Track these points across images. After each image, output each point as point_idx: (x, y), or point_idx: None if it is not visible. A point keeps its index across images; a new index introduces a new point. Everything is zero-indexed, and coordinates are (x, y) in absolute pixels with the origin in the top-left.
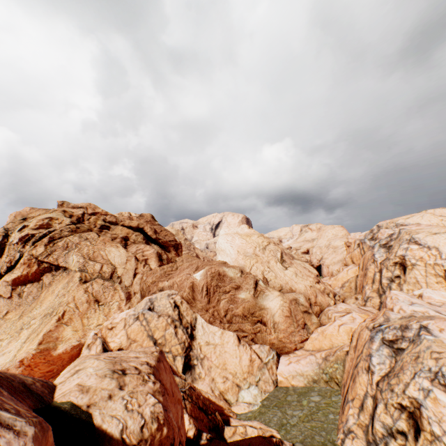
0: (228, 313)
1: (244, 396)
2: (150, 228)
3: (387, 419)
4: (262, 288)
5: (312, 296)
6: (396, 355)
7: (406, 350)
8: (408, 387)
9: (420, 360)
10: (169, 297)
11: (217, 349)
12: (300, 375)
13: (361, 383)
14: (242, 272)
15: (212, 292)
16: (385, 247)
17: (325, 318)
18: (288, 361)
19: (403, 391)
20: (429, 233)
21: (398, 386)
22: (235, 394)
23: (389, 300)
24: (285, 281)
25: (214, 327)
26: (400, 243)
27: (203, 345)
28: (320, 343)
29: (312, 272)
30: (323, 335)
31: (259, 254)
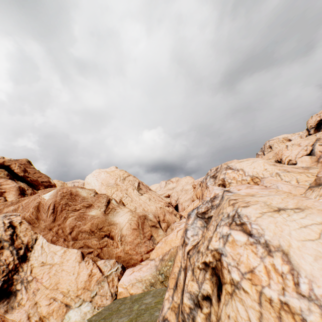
0: (74, 230)
1: (71, 317)
2: (19, 167)
3: (194, 286)
4: (114, 206)
5: (161, 215)
6: (208, 224)
7: (214, 214)
8: (211, 241)
9: (221, 211)
10: (5, 217)
11: (54, 269)
12: (139, 281)
13: (177, 260)
14: (97, 193)
15: (60, 210)
16: (213, 178)
17: (170, 230)
18: (131, 271)
19: (207, 247)
20: (237, 162)
21: (203, 244)
22: (60, 317)
23: (208, 193)
24: (139, 204)
25: (57, 247)
26: (221, 171)
27: (37, 267)
28: (163, 249)
29: (165, 200)
30: (165, 242)
31: (119, 184)
